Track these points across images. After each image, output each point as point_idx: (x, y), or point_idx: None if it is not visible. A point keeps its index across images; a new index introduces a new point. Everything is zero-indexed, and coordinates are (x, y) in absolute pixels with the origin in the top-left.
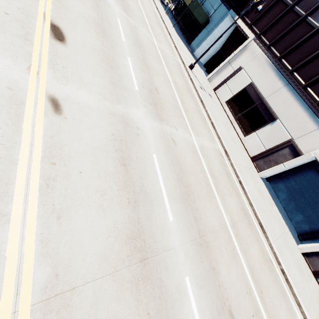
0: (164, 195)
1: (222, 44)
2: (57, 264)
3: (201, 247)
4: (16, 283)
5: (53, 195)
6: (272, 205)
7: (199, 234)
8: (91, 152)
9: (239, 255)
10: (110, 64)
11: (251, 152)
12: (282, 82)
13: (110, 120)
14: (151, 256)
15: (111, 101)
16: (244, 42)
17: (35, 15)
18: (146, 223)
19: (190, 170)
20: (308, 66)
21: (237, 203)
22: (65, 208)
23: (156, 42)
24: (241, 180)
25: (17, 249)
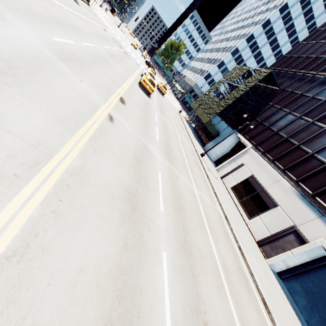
0: (160, 195)
1: (229, 150)
2: (85, 165)
3: (184, 249)
4: (65, 155)
5: (95, 142)
6: (286, 302)
7: (184, 240)
8: (121, 143)
9: (228, 297)
10: (145, 123)
11: (257, 235)
12: (277, 177)
13: (136, 140)
14: (139, 213)
15: (140, 135)
16: (245, 148)
17: (115, 92)
18: (142, 195)
19: (187, 200)
20: (296, 167)
21: (233, 259)
22: (98, 151)
23: (177, 132)
24: (240, 246)
25: (72, 145)
